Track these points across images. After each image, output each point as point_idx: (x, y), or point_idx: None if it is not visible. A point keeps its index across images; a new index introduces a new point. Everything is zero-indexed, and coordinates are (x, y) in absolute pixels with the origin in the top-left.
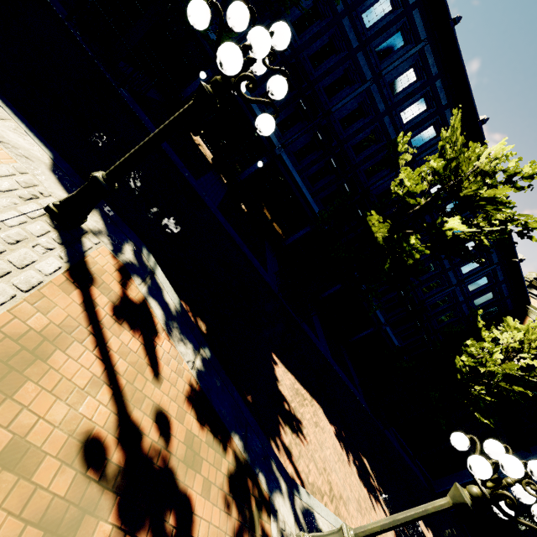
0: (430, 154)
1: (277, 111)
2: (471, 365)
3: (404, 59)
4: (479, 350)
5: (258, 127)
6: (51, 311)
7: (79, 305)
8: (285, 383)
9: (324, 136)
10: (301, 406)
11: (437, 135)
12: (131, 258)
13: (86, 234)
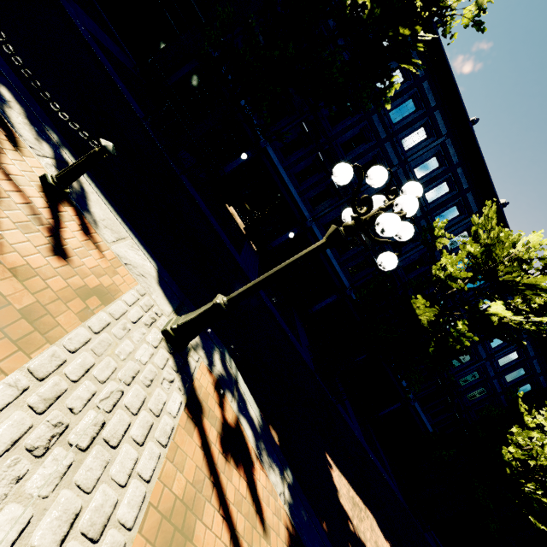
0: (453, 231)
1: (400, 250)
2: (521, 458)
3: (428, 149)
4: (527, 440)
5: (382, 264)
6: (183, 464)
7: (198, 447)
8: (343, 491)
9: None
10: (360, 521)
11: (460, 214)
12: (220, 369)
13: (189, 352)
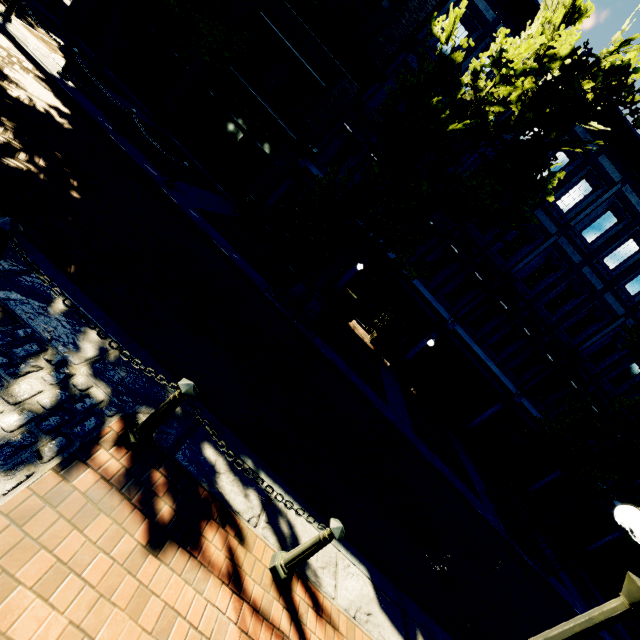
0: None
1: None
2: None
3: (597, 204)
4: None
5: None
6: None
7: None
8: None
9: (508, 302)
10: None
11: None
12: None
13: None
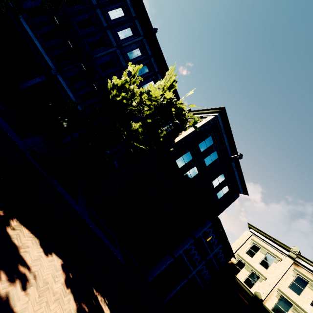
0: None
1: None
2: (119, 84)
3: None
4: (128, 78)
5: None
6: None
7: None
8: None
9: None
10: None
11: None
12: None
13: None
